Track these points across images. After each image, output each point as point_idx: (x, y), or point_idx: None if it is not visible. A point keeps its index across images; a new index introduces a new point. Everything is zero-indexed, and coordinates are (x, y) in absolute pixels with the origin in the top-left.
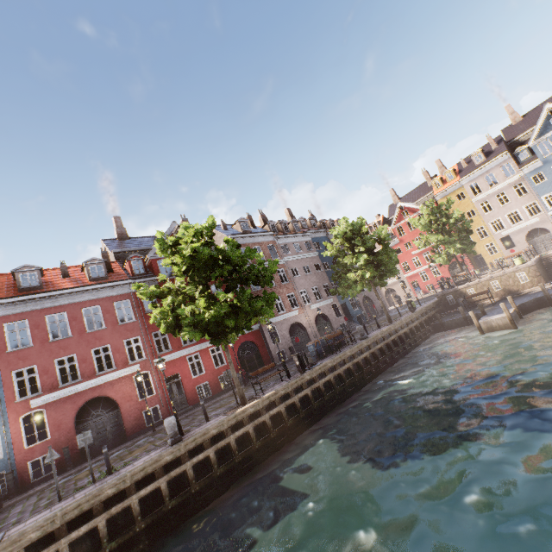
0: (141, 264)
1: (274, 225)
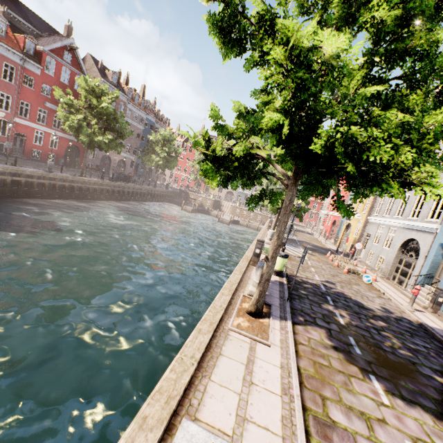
0: (33, 47)
1: (132, 93)
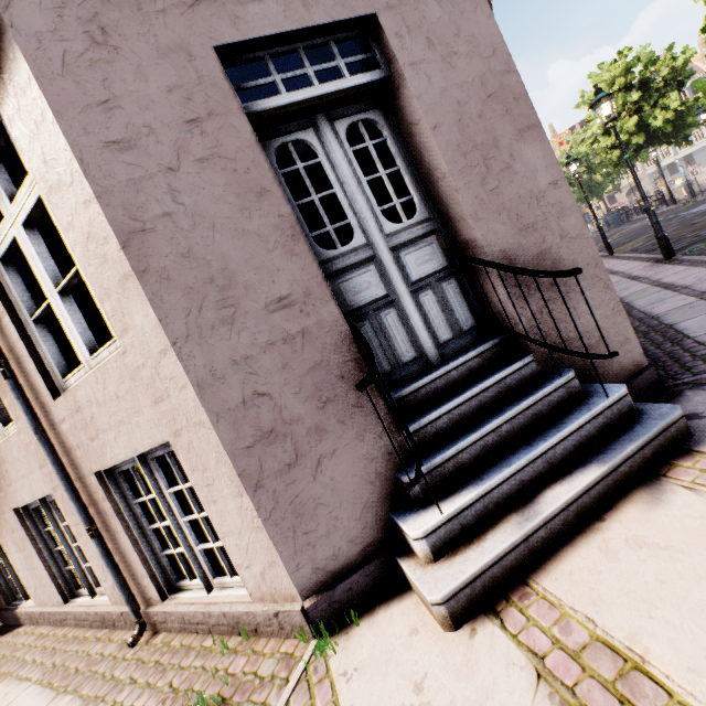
0: None
1: None
